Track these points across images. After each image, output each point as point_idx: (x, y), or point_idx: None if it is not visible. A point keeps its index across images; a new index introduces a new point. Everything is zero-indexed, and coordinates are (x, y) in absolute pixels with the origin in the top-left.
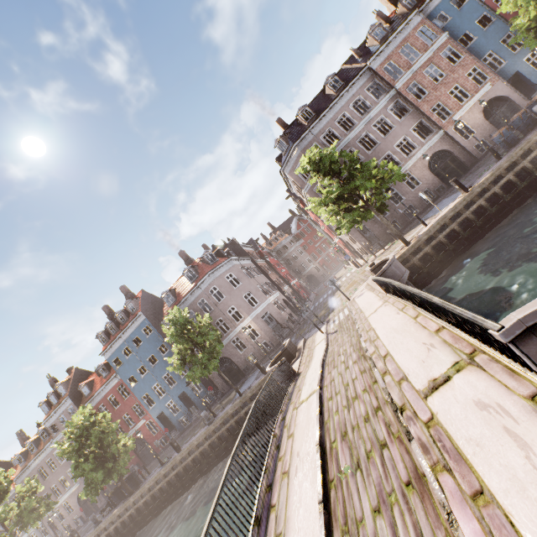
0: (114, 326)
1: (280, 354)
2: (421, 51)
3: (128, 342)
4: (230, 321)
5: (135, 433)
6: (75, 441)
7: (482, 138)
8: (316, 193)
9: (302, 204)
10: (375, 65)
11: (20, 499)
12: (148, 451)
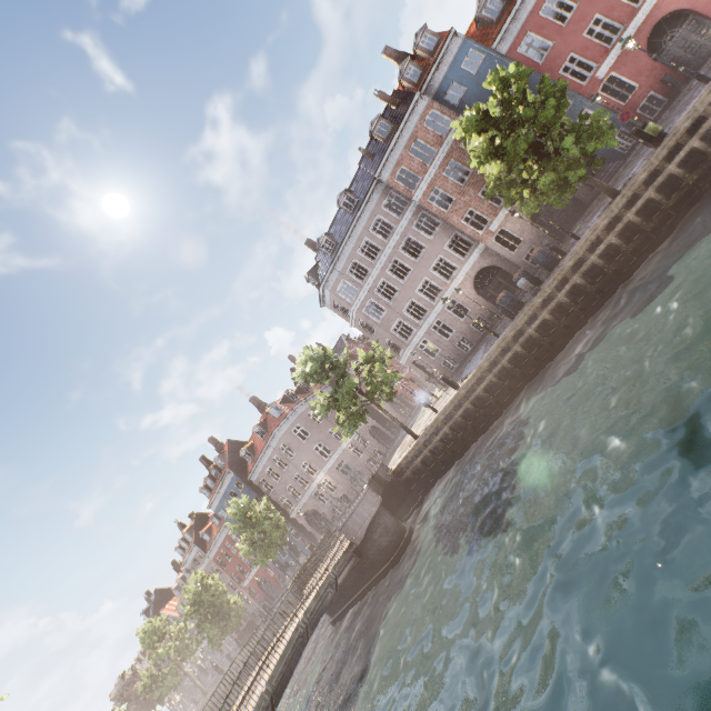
0: (211, 481)
1: (309, 559)
2: (436, 146)
3: (227, 496)
4: (306, 476)
5: (256, 573)
6: (193, 606)
7: (531, 246)
8: (363, 328)
9: None
10: (385, 177)
11: (176, 638)
12: (272, 588)
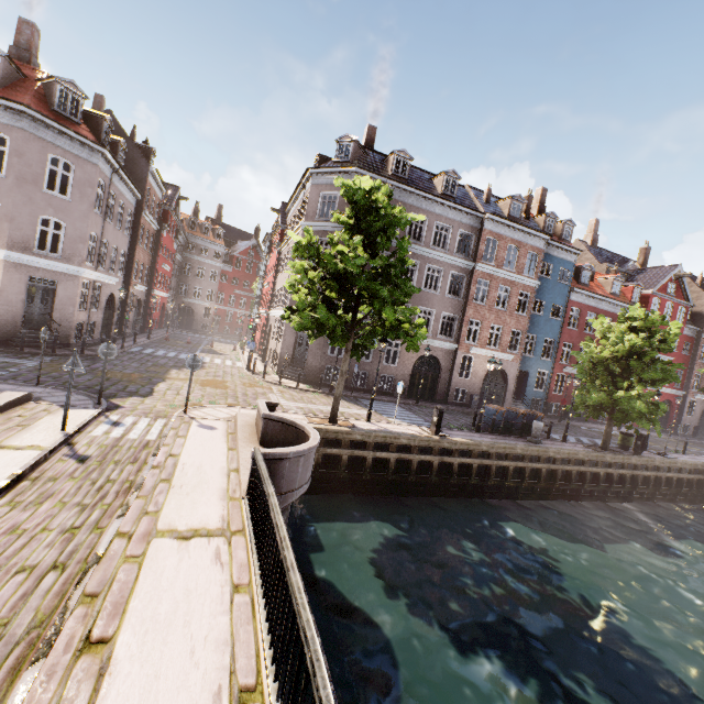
0: None
1: None
2: (517, 269)
3: None
4: None
5: None
6: None
7: (467, 388)
8: None
9: (280, 236)
10: (488, 226)
11: None
12: None
